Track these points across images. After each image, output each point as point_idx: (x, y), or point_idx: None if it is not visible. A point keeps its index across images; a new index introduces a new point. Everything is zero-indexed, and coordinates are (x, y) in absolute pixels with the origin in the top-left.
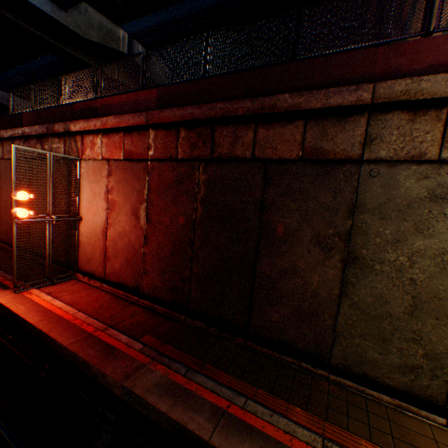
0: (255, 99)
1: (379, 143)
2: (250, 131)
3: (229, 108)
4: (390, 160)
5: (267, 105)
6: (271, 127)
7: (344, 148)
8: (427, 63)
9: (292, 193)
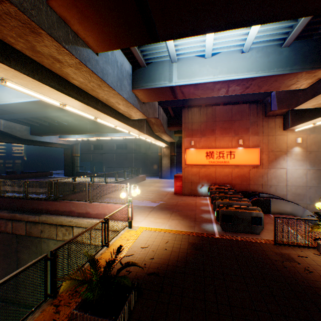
0: (10, 213)
1: (45, 232)
2: (12, 222)
3: (2, 214)
4: (48, 238)
5: (14, 216)
6: (17, 222)
7: (37, 232)
8: (55, 208)
9: (26, 246)
